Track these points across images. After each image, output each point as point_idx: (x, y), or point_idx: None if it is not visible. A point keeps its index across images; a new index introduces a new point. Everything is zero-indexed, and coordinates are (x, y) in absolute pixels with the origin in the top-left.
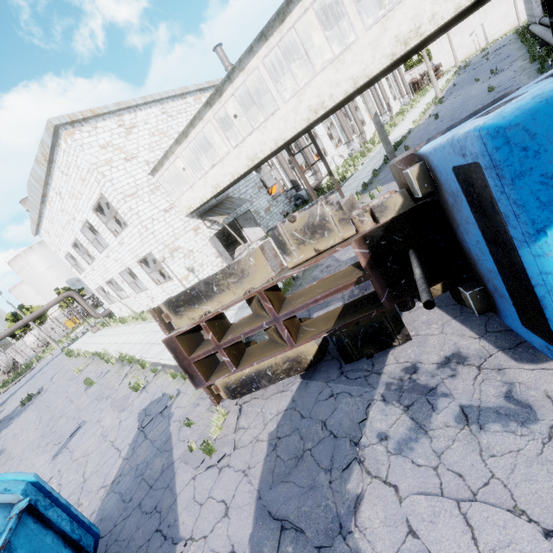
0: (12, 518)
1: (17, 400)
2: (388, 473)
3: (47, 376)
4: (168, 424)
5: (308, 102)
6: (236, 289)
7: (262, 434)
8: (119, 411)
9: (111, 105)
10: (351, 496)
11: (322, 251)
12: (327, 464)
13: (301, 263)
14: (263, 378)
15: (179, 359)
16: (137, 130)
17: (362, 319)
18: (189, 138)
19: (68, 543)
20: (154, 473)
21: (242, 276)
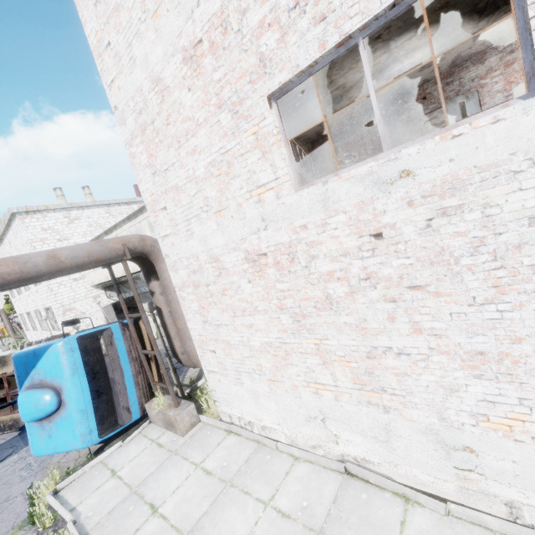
0: None
1: None
2: None
3: None
4: None
5: None
6: None
7: None
8: None
9: (64, 204)
10: None
11: None
12: None
13: None
14: None
15: None
16: (79, 222)
17: None
18: None
19: None
20: None
21: (4, 365)
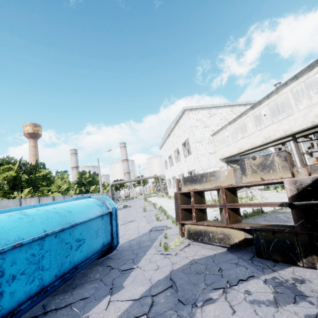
0: (107, 211)
1: (123, 205)
2: (235, 305)
3: (134, 203)
4: (159, 235)
5: (316, 112)
6: (213, 183)
7: (190, 257)
8: (147, 222)
9: (208, 105)
10: (208, 296)
11: (265, 180)
12: (208, 282)
13: (251, 182)
14: (206, 235)
15: (176, 203)
16: (215, 116)
17: (276, 230)
18: (236, 122)
19: (111, 235)
20: (144, 244)
21: (218, 178)
